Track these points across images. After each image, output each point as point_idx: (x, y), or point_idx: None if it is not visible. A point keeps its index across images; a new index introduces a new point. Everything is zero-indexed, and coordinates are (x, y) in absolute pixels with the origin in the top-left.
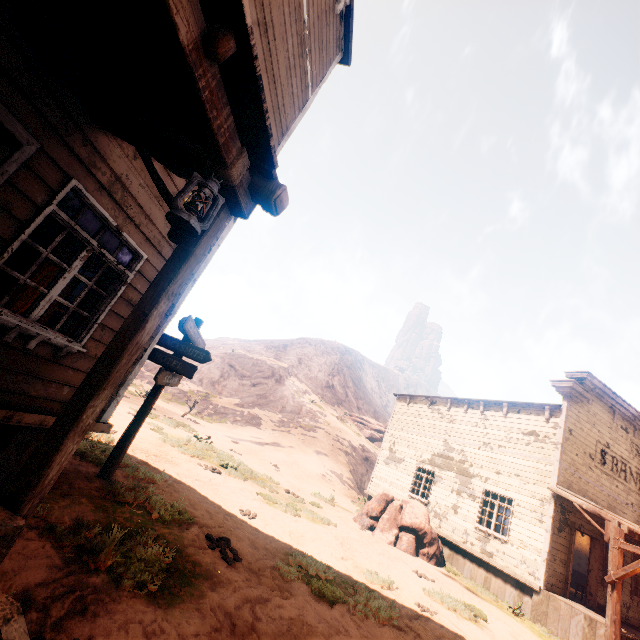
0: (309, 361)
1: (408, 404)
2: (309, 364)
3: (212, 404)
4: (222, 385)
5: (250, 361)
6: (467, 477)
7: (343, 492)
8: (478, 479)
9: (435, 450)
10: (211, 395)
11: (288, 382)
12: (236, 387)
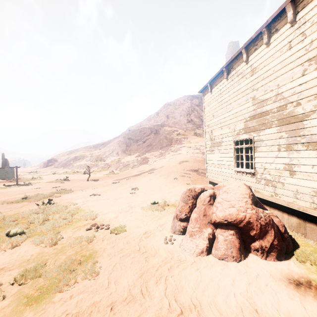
0: (172, 114)
1: (210, 91)
2: (173, 116)
3: (121, 163)
4: (129, 150)
5: (137, 131)
6: (296, 123)
7: (199, 181)
8: (316, 116)
9: (245, 116)
10: (121, 158)
11: (161, 131)
12: (136, 148)
